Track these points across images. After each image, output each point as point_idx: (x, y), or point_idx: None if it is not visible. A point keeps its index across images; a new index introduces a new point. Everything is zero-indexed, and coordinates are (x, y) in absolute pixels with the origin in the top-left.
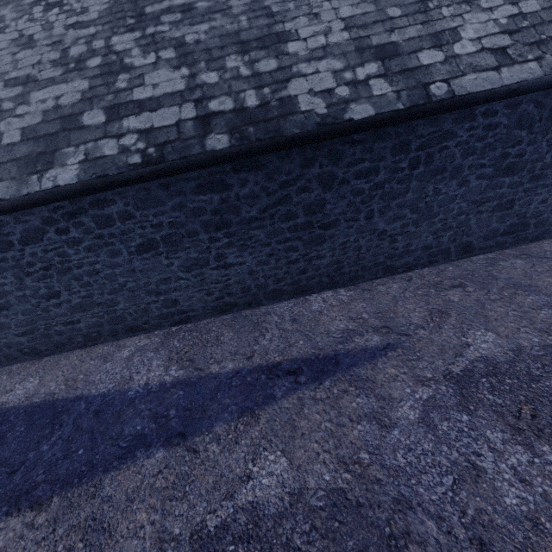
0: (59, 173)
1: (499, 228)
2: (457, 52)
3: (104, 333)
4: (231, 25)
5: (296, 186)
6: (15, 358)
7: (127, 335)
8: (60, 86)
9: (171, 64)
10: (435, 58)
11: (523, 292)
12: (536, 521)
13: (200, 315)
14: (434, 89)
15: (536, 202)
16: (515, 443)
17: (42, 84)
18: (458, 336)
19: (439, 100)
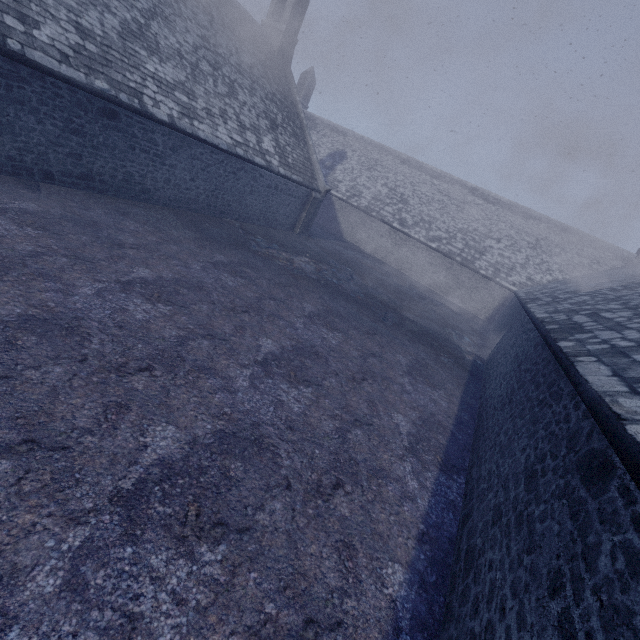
0: None
1: (74, 172)
2: (36, 35)
3: None
4: None
5: None
6: None
7: None
8: None
9: None
10: (18, 27)
11: (72, 202)
12: (4, 236)
13: None
14: (11, 42)
15: (98, 165)
16: (13, 225)
17: None
18: (10, 200)
19: (12, 50)
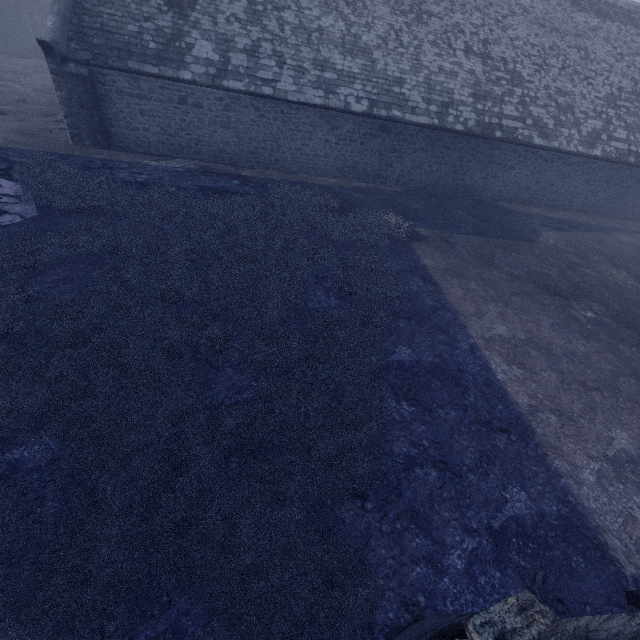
0: (596, 152)
1: None
2: None
3: (546, 204)
4: (639, 122)
5: (632, 179)
6: (516, 202)
7: (549, 208)
8: (595, 121)
9: (623, 128)
10: None
11: None
12: None
13: (572, 210)
14: None
15: None
16: None
17: (590, 117)
18: None
19: None
